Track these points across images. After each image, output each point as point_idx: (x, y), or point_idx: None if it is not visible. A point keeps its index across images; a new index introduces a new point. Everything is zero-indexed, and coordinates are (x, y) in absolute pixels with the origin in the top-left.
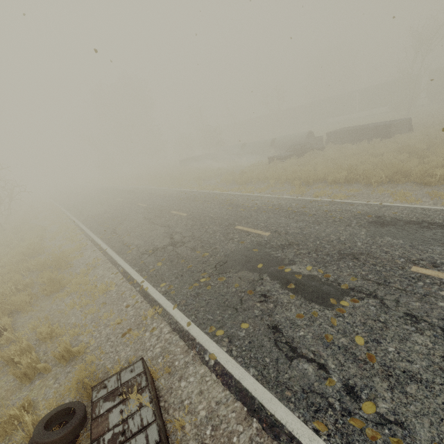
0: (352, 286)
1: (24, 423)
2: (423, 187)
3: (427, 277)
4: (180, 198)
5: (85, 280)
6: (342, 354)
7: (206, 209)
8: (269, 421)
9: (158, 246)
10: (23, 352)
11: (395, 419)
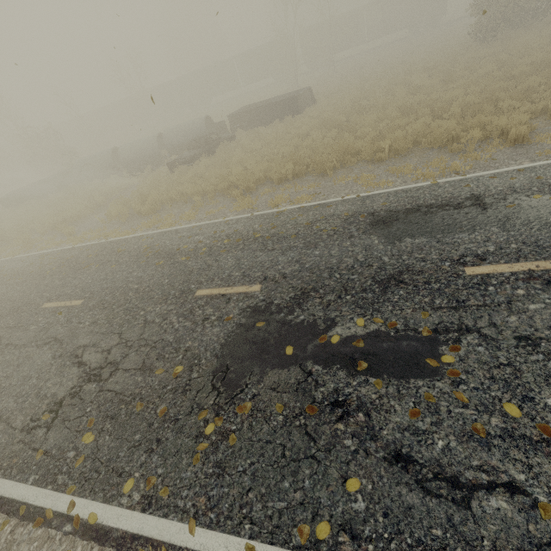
0: (431, 326)
1: None
2: (378, 165)
3: (490, 277)
4: (45, 270)
5: None
6: (513, 446)
7: (117, 278)
8: None
9: (59, 396)
10: None
11: None
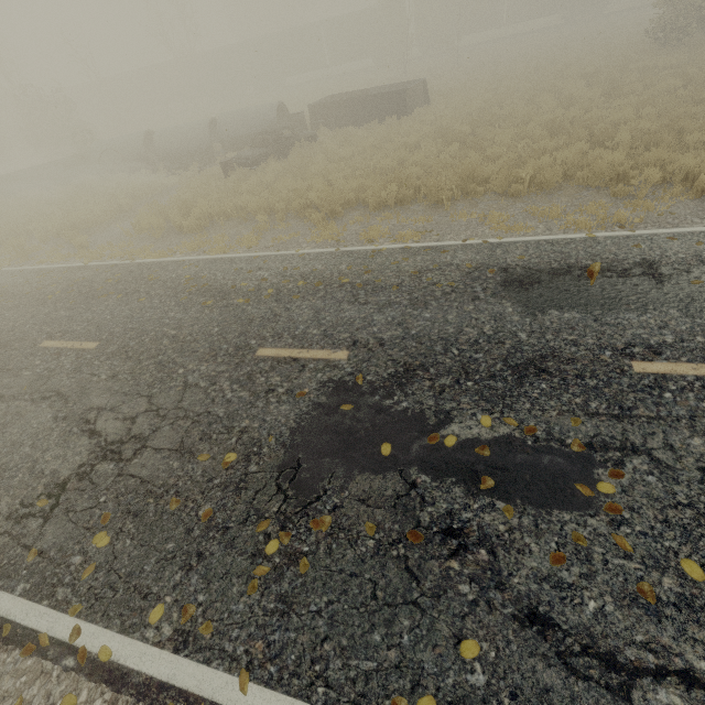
0: (584, 439)
1: None
2: (513, 201)
3: (667, 380)
4: (46, 294)
5: None
6: (692, 621)
7: (146, 318)
8: None
9: (61, 475)
10: None
11: None
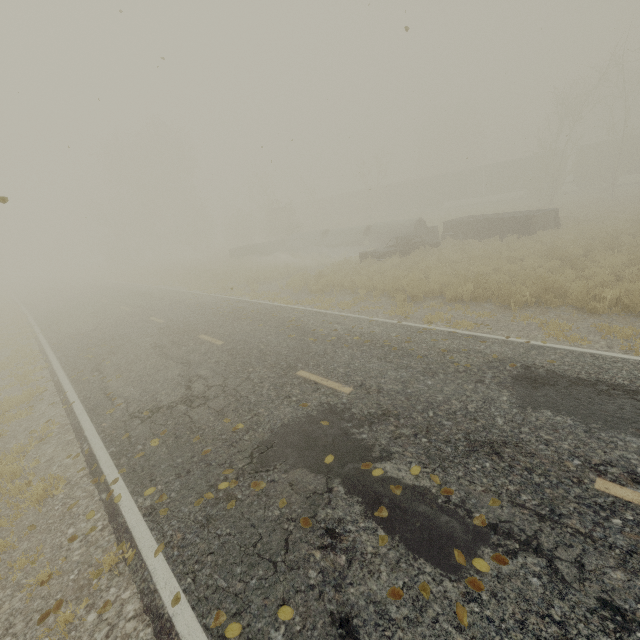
0: (492, 519)
1: None
2: (587, 316)
3: (627, 507)
4: (220, 311)
5: (14, 470)
6: None
7: (255, 335)
8: None
9: (162, 403)
10: None
11: None
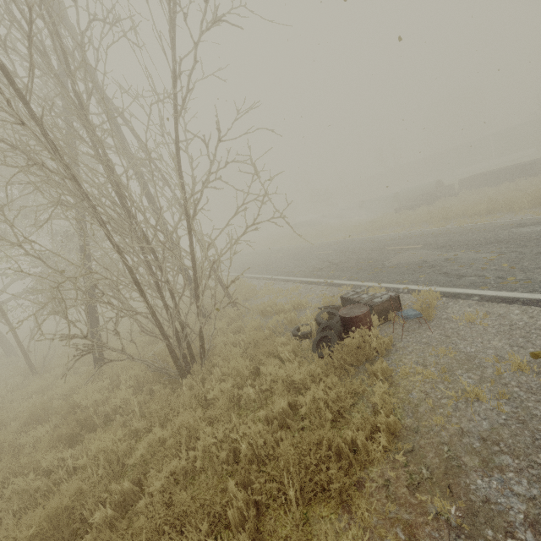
0: (498, 251)
1: (298, 322)
2: None
3: None
4: (315, 246)
5: (273, 289)
6: (493, 271)
7: (349, 246)
8: (452, 295)
9: (321, 267)
10: (266, 309)
11: (526, 278)
